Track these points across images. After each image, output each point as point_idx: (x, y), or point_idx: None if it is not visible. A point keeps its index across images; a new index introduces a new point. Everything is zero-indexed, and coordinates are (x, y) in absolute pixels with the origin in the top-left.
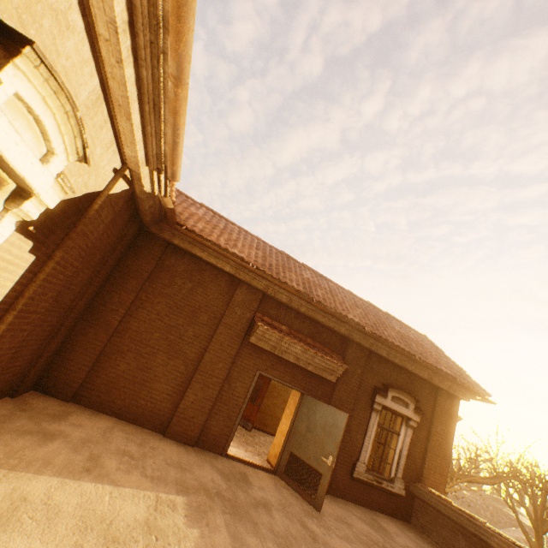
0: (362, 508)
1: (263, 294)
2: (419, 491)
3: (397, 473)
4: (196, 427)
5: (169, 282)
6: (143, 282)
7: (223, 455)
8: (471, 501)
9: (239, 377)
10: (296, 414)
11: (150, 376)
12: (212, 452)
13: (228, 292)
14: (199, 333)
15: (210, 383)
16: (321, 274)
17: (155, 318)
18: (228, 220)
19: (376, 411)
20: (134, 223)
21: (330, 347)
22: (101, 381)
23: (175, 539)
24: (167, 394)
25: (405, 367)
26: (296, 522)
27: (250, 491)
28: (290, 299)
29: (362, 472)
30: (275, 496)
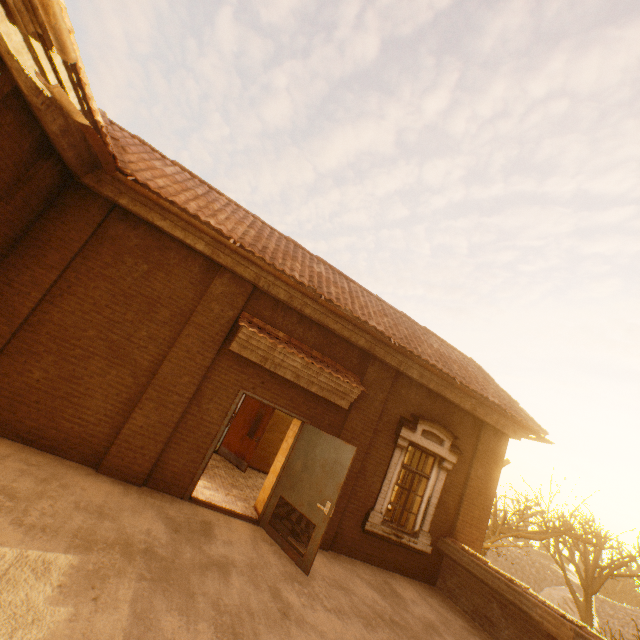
0: (374, 568)
1: (253, 287)
2: (449, 547)
3: (423, 526)
4: (146, 461)
5: (114, 261)
6: (71, 257)
7: (186, 498)
8: (516, 557)
9: (213, 396)
10: (292, 449)
11: (79, 389)
12: (170, 494)
13: (202, 281)
14: (157, 334)
15: (169, 402)
16: (341, 272)
17: (90, 309)
18: (213, 188)
19: (401, 448)
20: (46, 162)
21: (345, 364)
22: (1, 392)
23: (9, 626)
24: (105, 414)
25: (442, 394)
26: (265, 590)
27: (207, 546)
28: (291, 295)
29: (377, 523)
30: (245, 553)
